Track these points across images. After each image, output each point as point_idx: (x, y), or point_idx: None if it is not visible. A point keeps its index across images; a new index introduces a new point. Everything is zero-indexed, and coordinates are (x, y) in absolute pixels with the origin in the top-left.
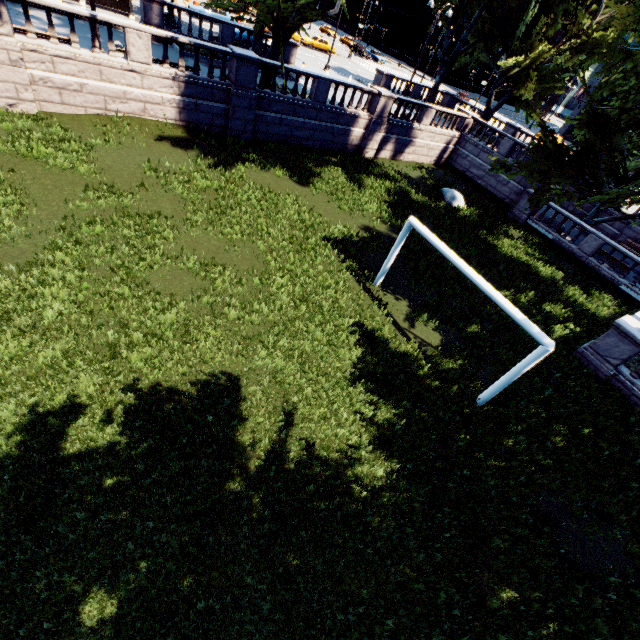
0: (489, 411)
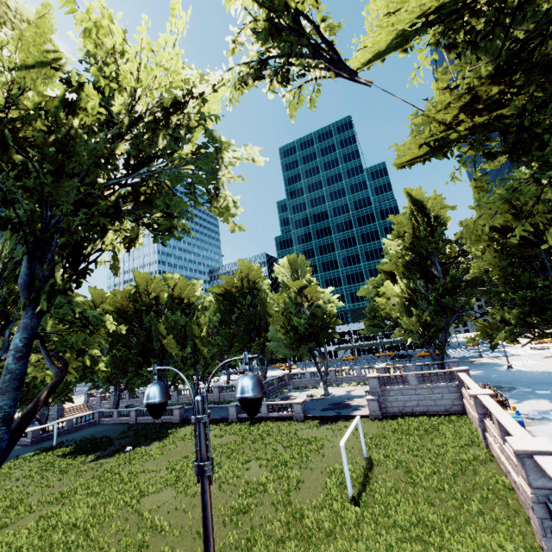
0: (59, 443)
